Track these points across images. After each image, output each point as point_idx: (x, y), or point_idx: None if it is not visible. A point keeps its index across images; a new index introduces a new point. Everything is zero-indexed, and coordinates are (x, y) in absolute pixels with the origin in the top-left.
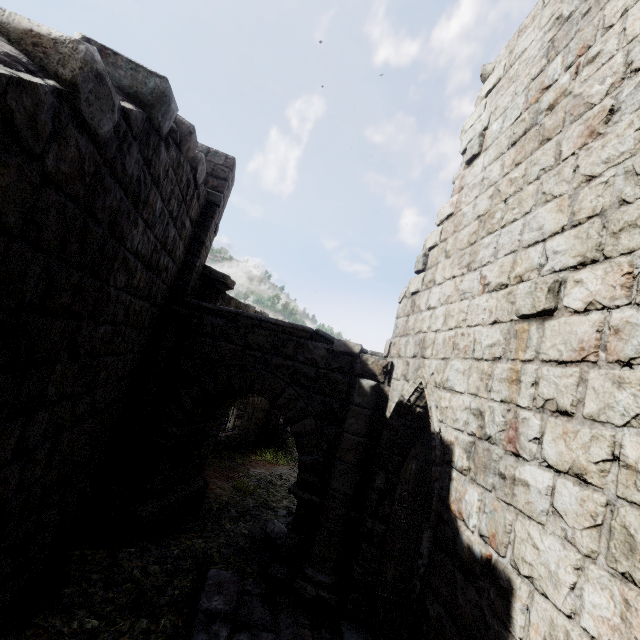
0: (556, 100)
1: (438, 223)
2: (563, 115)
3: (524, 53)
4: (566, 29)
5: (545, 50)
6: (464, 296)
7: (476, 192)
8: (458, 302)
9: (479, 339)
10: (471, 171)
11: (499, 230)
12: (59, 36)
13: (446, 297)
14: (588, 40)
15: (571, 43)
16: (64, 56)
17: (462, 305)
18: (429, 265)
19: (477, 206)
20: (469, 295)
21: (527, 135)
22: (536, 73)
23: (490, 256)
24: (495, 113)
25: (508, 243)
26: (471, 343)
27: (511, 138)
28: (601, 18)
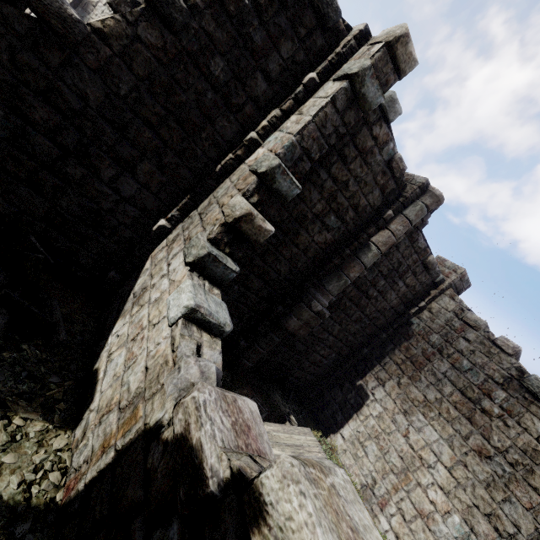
0: None
1: None
2: None
3: None
4: None
5: None
6: None
7: None
8: None
9: None
10: None
11: None
12: None
13: None
14: None
15: None
16: None
17: None
18: None
19: None
20: None
21: None
22: None
23: None
24: None
25: None
26: None
27: None
28: None
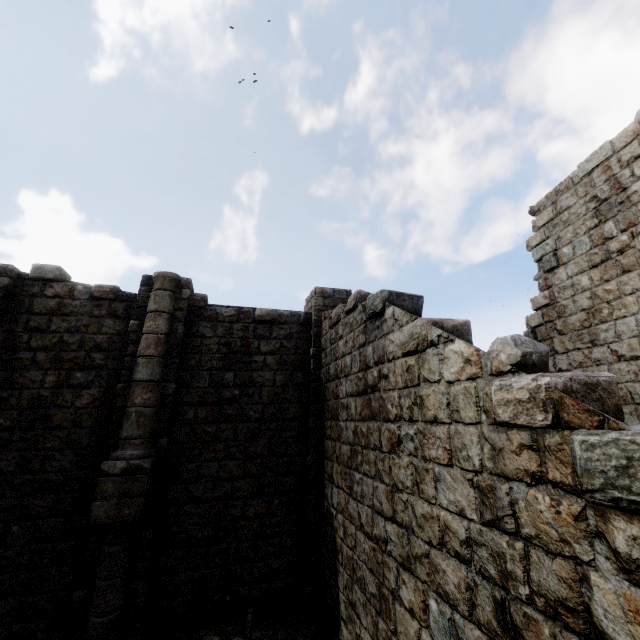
0: (623, 249)
1: (535, 309)
2: (635, 259)
3: (570, 209)
4: (607, 207)
5: (593, 214)
6: (600, 363)
7: (570, 292)
8: (595, 367)
9: (634, 391)
10: (555, 276)
11: (613, 321)
12: (461, 322)
13: (578, 363)
14: (632, 220)
15: (617, 217)
16: (466, 330)
17: (601, 369)
18: (540, 338)
19: (577, 302)
20: (605, 362)
21: (606, 264)
22: (592, 226)
23: (613, 337)
24: (560, 241)
25: (627, 331)
26: (627, 394)
27: (589, 262)
28: (637, 211)
